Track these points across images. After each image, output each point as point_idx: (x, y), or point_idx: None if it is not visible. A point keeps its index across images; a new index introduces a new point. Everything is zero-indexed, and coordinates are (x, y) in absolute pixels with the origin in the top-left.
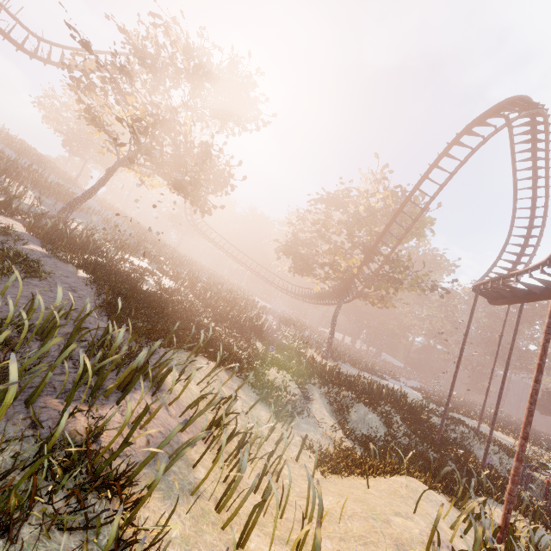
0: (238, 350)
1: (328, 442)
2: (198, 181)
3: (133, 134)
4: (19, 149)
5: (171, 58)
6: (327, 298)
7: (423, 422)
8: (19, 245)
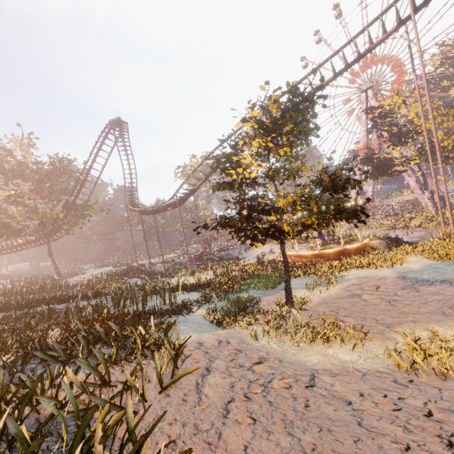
0: None
1: None
2: None
3: None
4: None
5: None
6: (25, 245)
7: (143, 271)
8: None
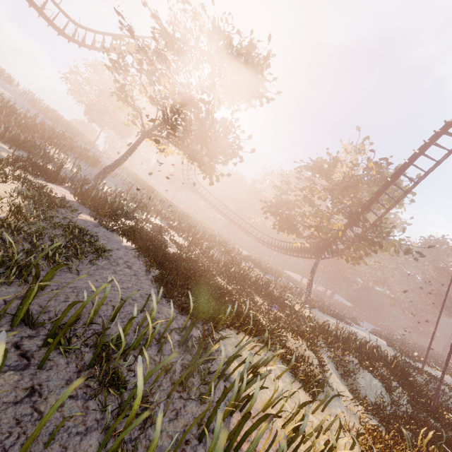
0: (251, 312)
1: (353, 419)
2: (213, 153)
3: (162, 111)
4: (53, 117)
5: (197, 41)
6: (304, 252)
7: (414, 384)
8: (74, 217)
